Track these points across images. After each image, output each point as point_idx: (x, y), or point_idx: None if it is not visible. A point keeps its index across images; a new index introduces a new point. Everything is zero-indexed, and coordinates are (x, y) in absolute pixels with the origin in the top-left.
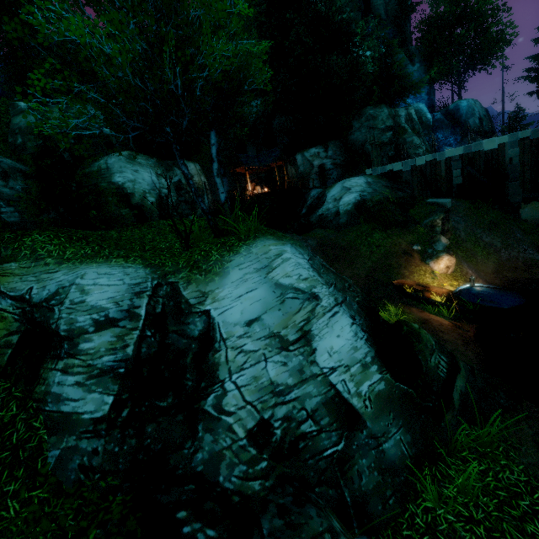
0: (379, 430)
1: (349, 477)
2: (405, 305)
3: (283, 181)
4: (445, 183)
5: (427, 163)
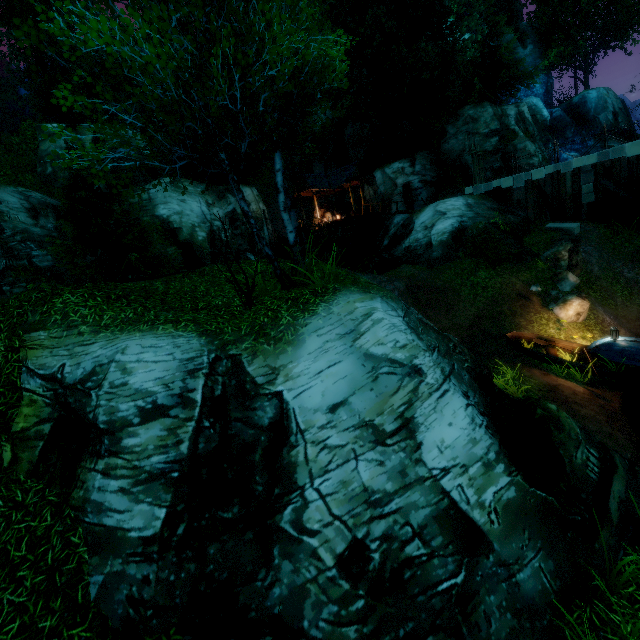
0: (510, 555)
1: (474, 621)
2: (523, 365)
3: (358, 205)
4: (570, 201)
5: (547, 177)
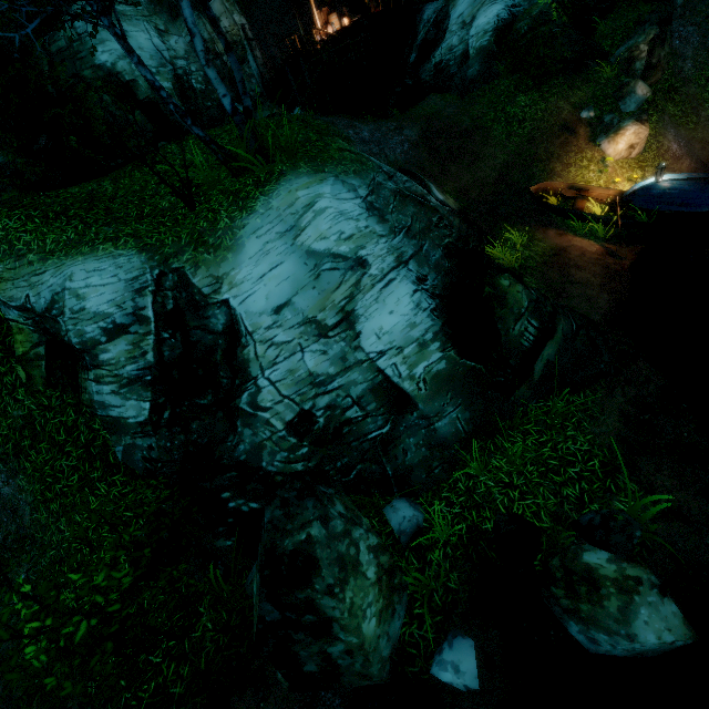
0: (432, 411)
1: (393, 455)
2: (540, 226)
3: None
4: None
5: None
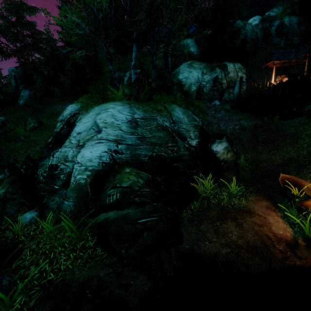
0: (68, 195)
1: (50, 197)
2: (263, 196)
3: None
4: None
5: None
